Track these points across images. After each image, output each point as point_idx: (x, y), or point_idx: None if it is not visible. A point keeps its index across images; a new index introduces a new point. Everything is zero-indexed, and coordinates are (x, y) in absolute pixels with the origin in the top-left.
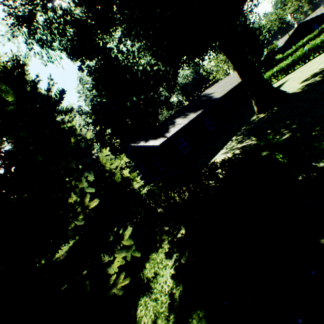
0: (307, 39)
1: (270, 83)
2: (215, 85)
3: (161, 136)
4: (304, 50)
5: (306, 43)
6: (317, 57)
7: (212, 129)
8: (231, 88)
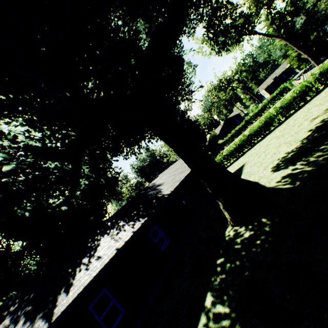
0: (237, 128)
1: (224, 166)
2: (165, 172)
3: (48, 304)
4: (246, 135)
5: (237, 131)
6: (262, 140)
7: (166, 247)
8: (183, 178)
